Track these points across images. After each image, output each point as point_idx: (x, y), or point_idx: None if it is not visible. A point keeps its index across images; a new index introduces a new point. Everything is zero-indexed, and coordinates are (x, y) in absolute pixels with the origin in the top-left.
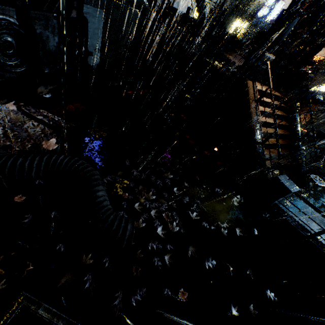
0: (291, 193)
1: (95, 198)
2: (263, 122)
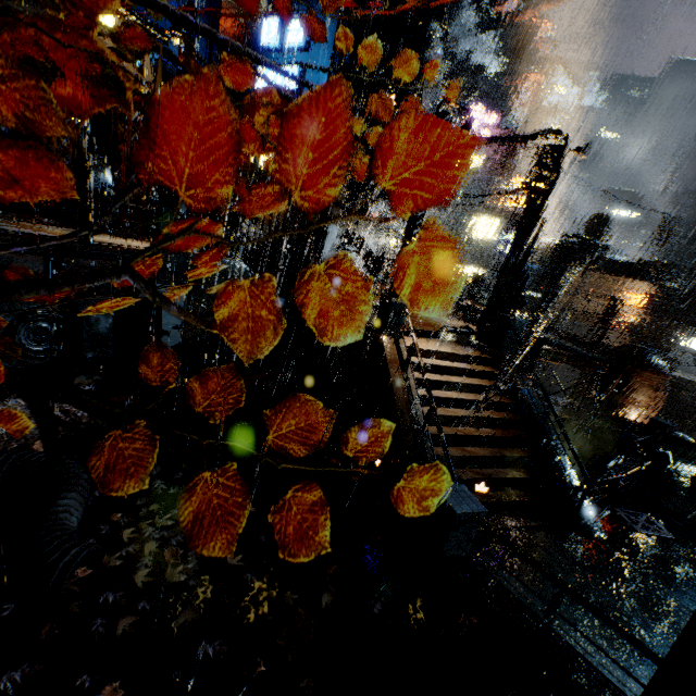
0: (457, 515)
1: (51, 506)
2: (438, 398)
